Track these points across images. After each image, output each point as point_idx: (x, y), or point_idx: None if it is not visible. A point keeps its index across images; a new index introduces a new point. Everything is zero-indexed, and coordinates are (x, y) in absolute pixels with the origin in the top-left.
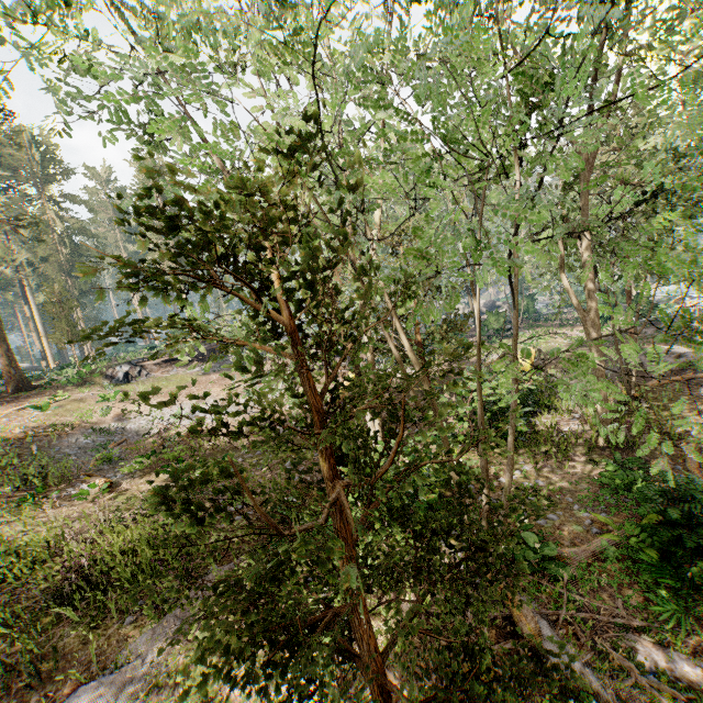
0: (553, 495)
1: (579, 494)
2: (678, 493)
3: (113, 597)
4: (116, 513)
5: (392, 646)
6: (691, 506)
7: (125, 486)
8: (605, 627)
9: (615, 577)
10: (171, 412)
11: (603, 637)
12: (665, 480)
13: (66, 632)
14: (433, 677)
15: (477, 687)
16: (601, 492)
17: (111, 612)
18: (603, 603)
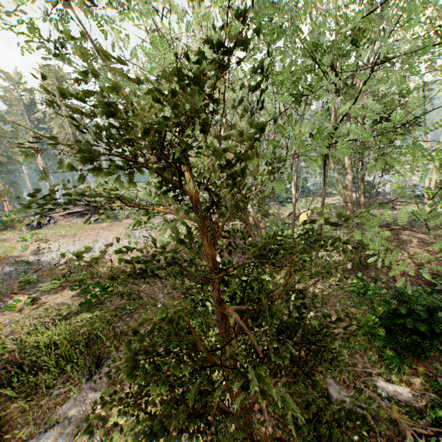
0: (324, 298)
1: (339, 297)
2: (401, 296)
3: (42, 377)
4: (39, 319)
5: (255, 403)
6: (410, 304)
7: (44, 300)
8: (359, 374)
9: (363, 345)
10: (74, 248)
11: (358, 380)
12: (395, 289)
13: (7, 405)
14: (265, 413)
15: (321, 428)
16: (351, 295)
17: (41, 388)
18: (357, 360)
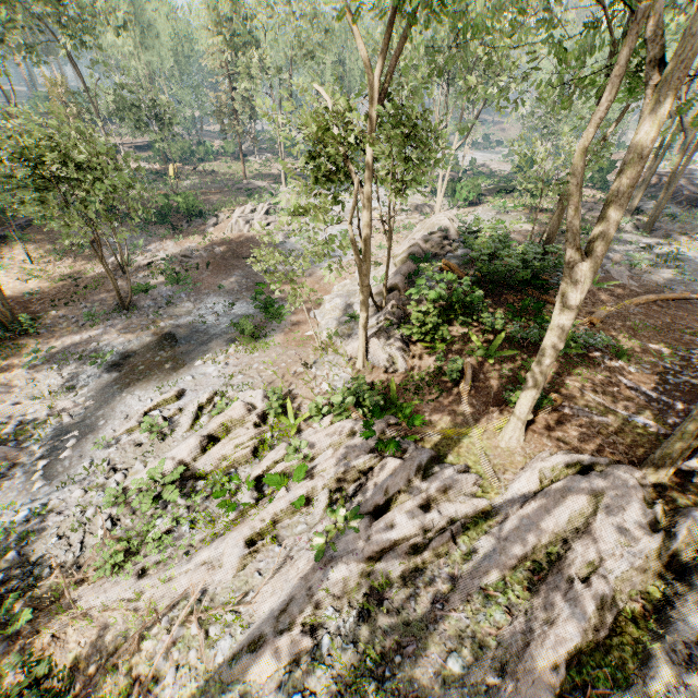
0: None
1: None
2: None
3: None
4: None
5: None
6: None
7: None
8: None
9: None
10: None
11: None
12: None
13: None
14: None
15: None
16: None
17: None
18: None
